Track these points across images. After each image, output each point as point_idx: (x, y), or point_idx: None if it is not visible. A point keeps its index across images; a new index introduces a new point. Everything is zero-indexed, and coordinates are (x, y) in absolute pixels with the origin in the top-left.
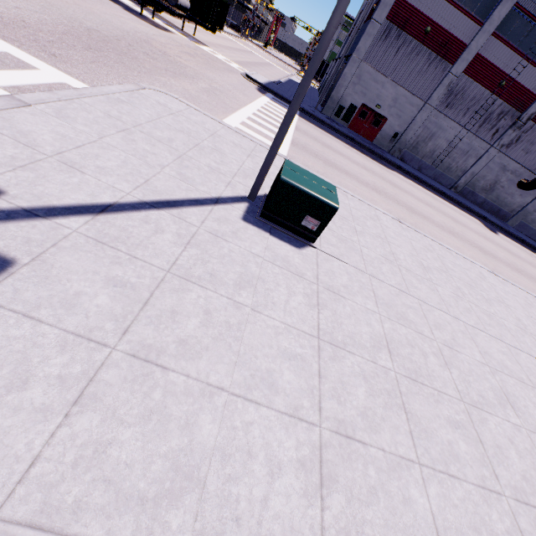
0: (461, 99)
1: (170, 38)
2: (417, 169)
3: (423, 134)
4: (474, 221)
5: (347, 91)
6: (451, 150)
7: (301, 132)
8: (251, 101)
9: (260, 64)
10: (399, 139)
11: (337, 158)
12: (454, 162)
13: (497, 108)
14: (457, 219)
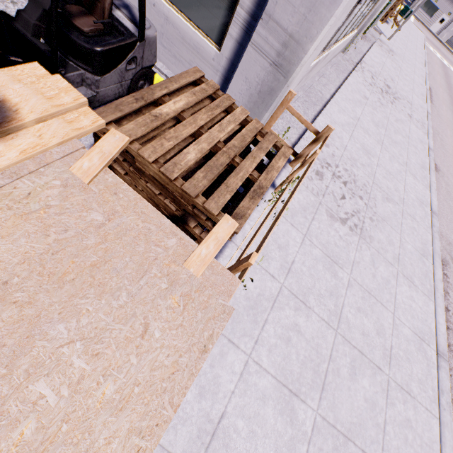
0: None
1: None
2: None
3: None
4: None
5: None
6: None
7: None
8: None
9: None
10: None
11: None
12: None
13: None
14: None
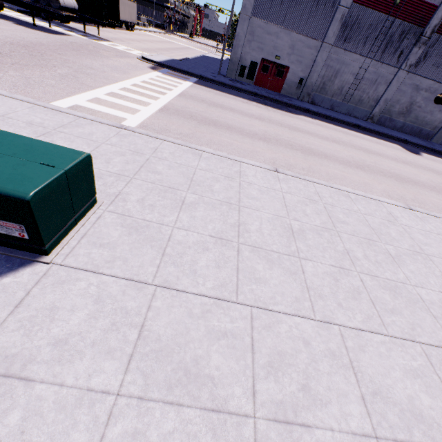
0: (357, 29)
1: (58, 39)
2: (329, 109)
3: (327, 73)
4: (392, 147)
5: (245, 50)
6: (359, 82)
7: (184, 97)
8: (130, 78)
9: (174, 49)
10: (305, 84)
11: (222, 115)
12: (364, 94)
13: (396, 29)
14: (371, 150)
